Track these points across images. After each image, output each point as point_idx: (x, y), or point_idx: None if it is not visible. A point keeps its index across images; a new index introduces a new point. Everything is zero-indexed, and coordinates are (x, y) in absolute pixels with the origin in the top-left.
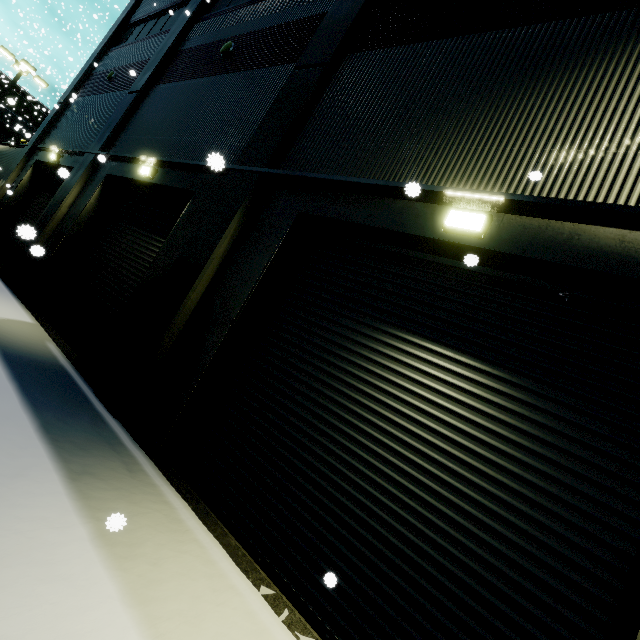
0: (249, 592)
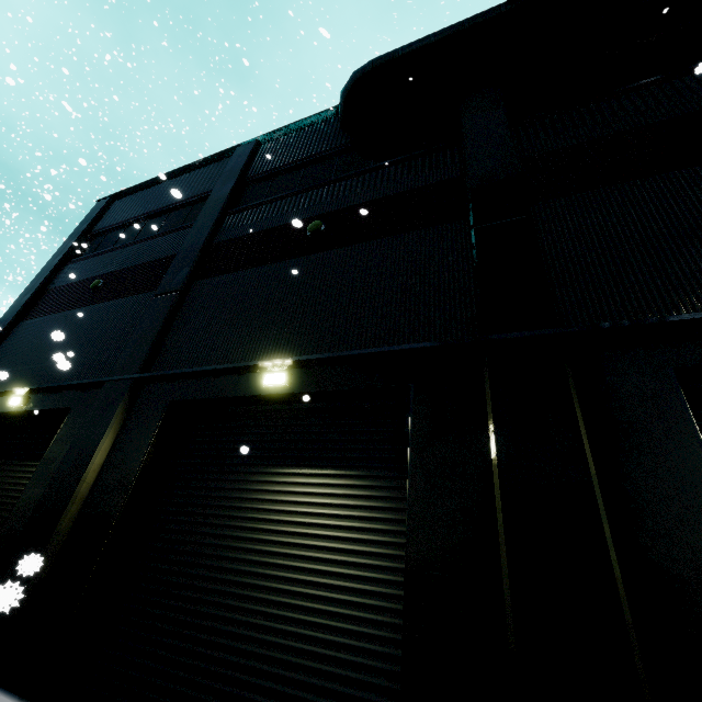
0: None
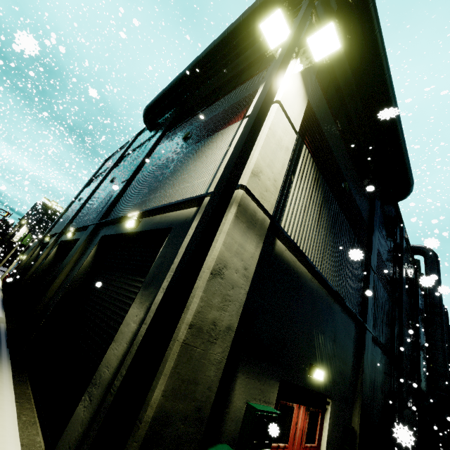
0: (9, 395)
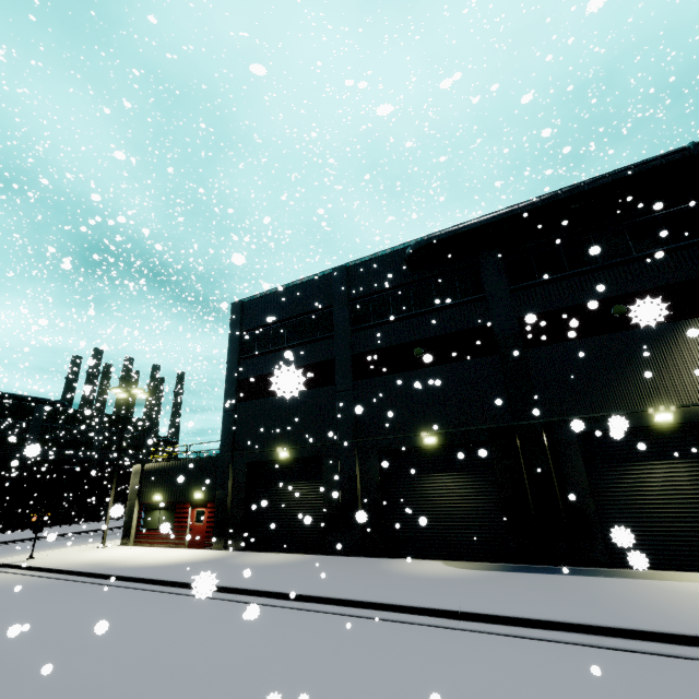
0: None
